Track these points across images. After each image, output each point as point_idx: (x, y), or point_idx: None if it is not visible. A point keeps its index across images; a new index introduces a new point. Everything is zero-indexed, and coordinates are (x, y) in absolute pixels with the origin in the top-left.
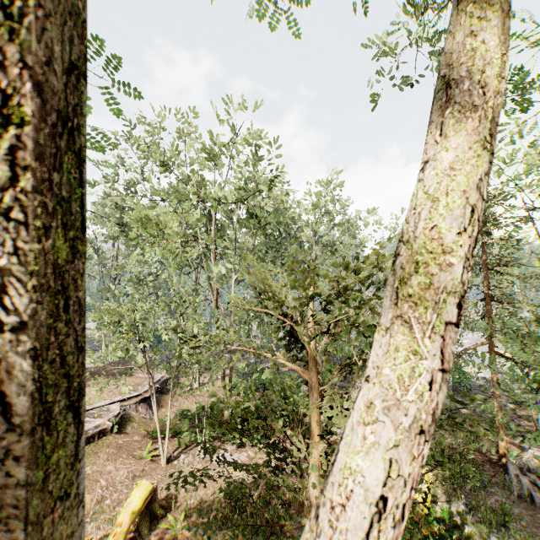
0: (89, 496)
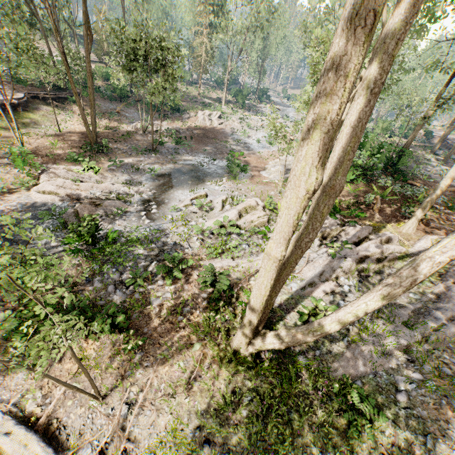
0: None
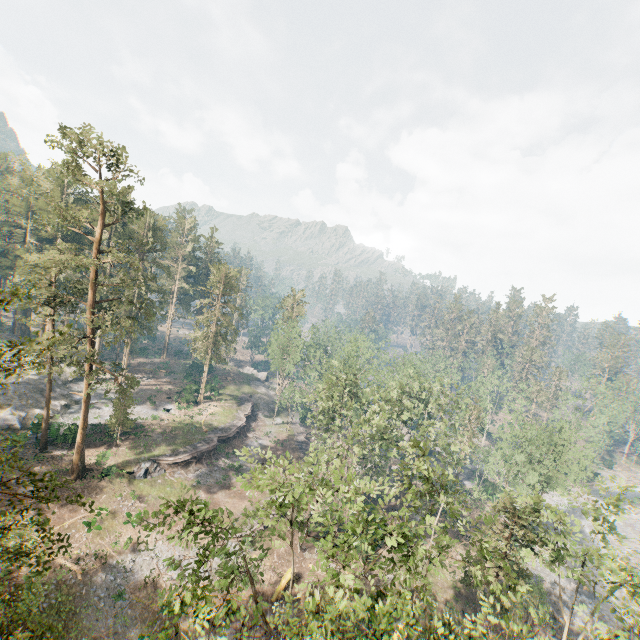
0: (271, 558)
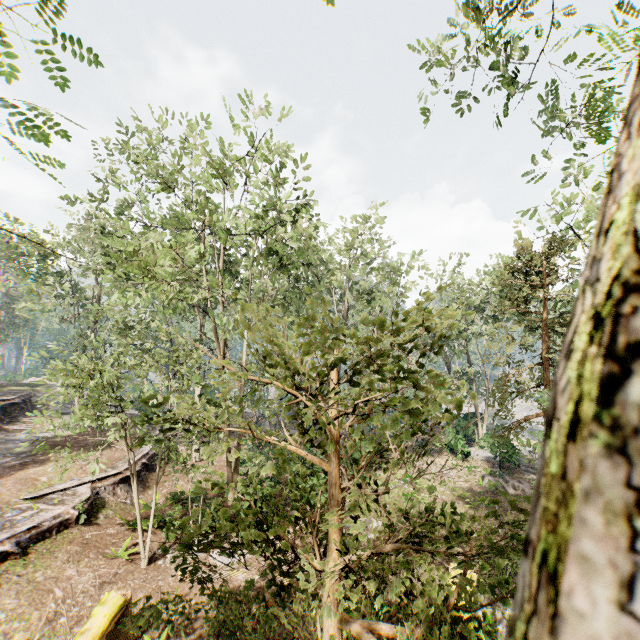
0: (36, 613)
